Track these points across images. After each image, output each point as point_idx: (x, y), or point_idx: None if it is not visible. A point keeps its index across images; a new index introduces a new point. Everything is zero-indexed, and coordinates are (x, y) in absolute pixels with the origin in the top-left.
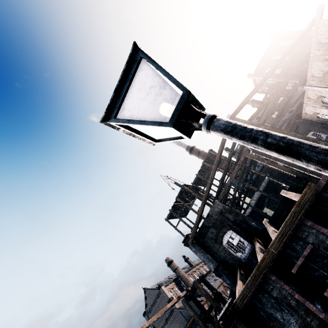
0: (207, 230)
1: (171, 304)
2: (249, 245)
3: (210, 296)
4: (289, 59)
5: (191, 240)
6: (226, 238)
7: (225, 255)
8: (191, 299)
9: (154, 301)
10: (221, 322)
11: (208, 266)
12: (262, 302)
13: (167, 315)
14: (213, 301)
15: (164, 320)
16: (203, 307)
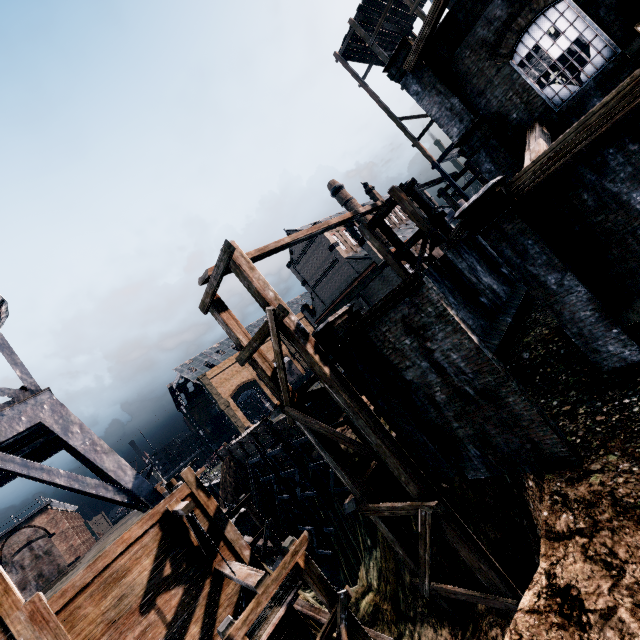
0: (477, 14)
1: (339, 219)
2: (605, 51)
3: (422, 216)
4: None
5: (416, 55)
6: (532, 36)
7: (506, 98)
8: (378, 227)
9: (305, 248)
10: (436, 251)
11: (446, 132)
12: (606, 169)
13: (327, 267)
14: (426, 223)
15: (321, 273)
16: (398, 239)
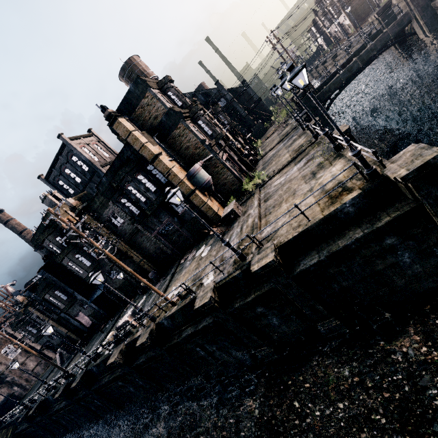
0: None
1: None
2: None
3: None
4: (81, 185)
5: None
6: None
7: None
8: None
9: None
10: None
11: None
12: None
13: None
14: None
15: None
16: None
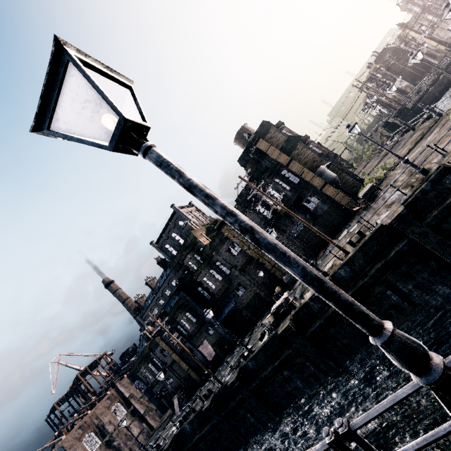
0: None
1: None
2: None
3: None
4: None
5: None
6: None
7: None
8: None
9: None
10: None
11: None
12: None
13: None
14: None
15: None
16: None
